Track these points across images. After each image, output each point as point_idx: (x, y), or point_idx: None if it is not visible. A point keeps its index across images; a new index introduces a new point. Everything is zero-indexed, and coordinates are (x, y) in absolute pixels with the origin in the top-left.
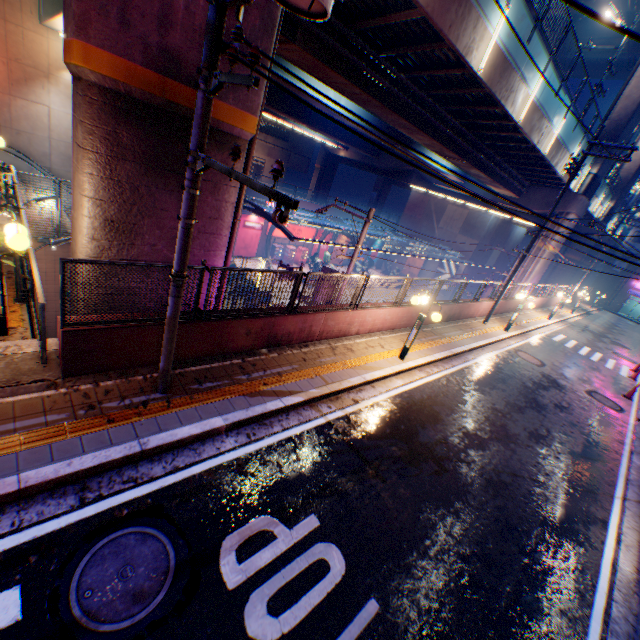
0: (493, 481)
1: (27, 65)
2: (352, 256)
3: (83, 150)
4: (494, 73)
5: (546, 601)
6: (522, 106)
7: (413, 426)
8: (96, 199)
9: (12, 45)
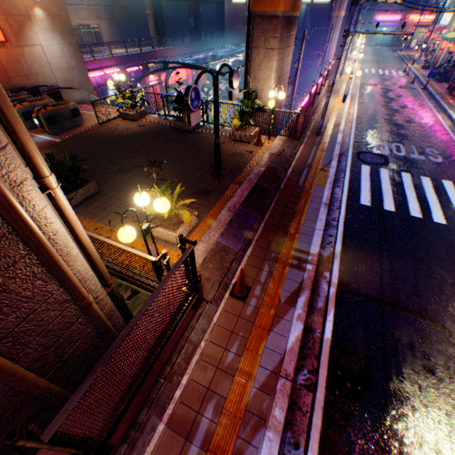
0: (405, 122)
1: (15, 15)
2: (298, 64)
3: (275, 50)
4: None
5: (439, 134)
6: None
7: (372, 119)
8: (277, 71)
9: (0, 2)
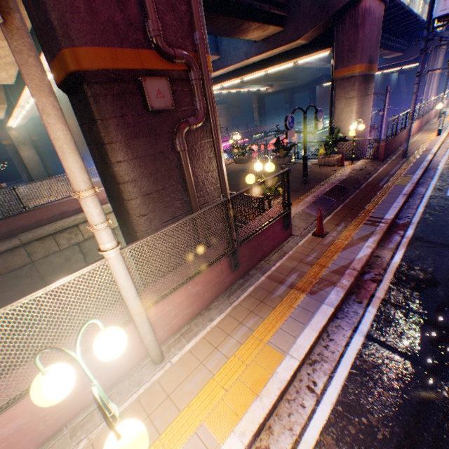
0: None
1: None
2: (383, 112)
3: (354, 98)
4: (409, 1)
5: None
6: (417, 6)
7: None
8: (356, 112)
9: None
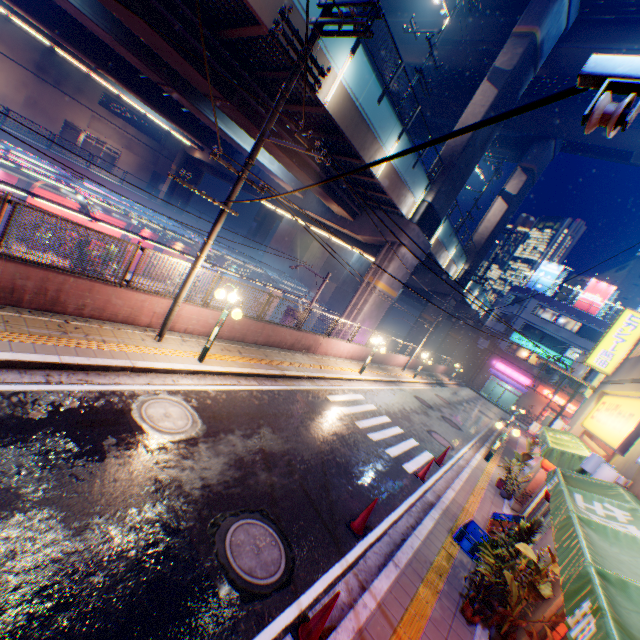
0: None
1: None
2: None
3: None
4: None
5: None
6: None
7: None
8: None
9: None
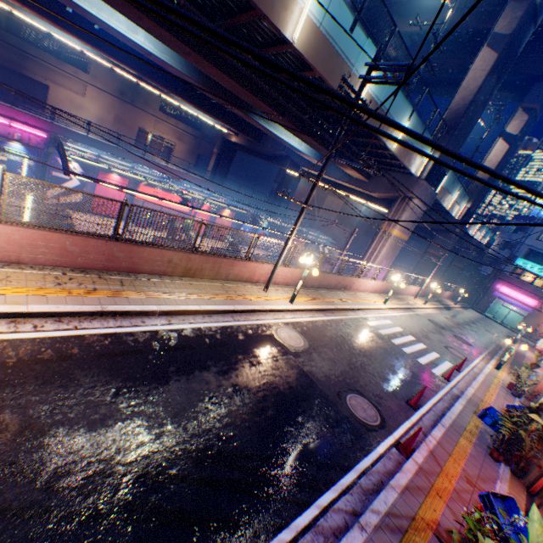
0: None
1: None
2: None
3: None
4: None
5: None
6: (295, 21)
7: None
8: None
9: None
